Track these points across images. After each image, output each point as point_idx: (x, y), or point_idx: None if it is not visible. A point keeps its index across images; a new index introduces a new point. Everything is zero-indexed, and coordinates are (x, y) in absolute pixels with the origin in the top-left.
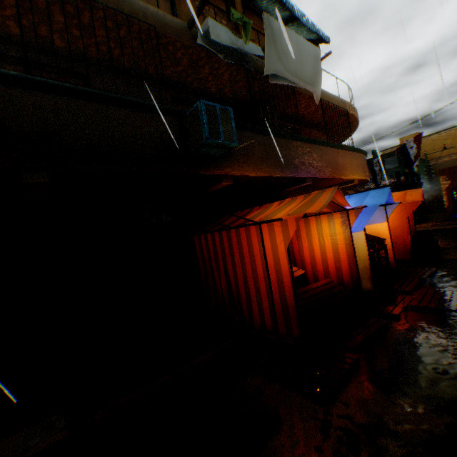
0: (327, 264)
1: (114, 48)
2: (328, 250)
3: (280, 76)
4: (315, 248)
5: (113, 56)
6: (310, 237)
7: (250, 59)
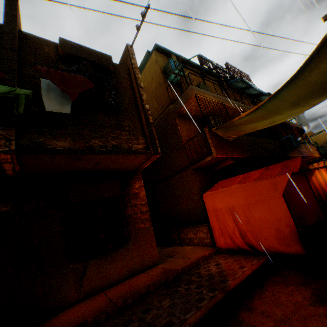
0: None
1: None
2: None
3: (300, 124)
4: None
5: None
6: None
7: None
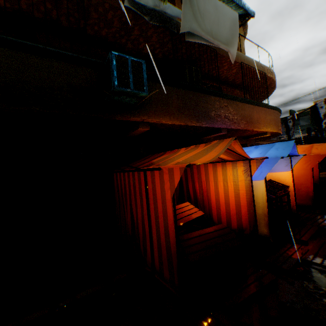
0: (229, 206)
1: (52, 9)
2: (231, 194)
3: (195, 35)
4: (220, 191)
5: (53, 17)
6: (216, 180)
7: (176, 23)
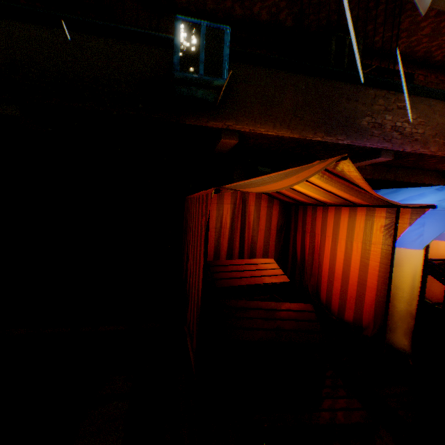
0: (347, 283)
1: None
2: (354, 263)
3: None
4: (338, 255)
5: None
6: (336, 236)
7: None
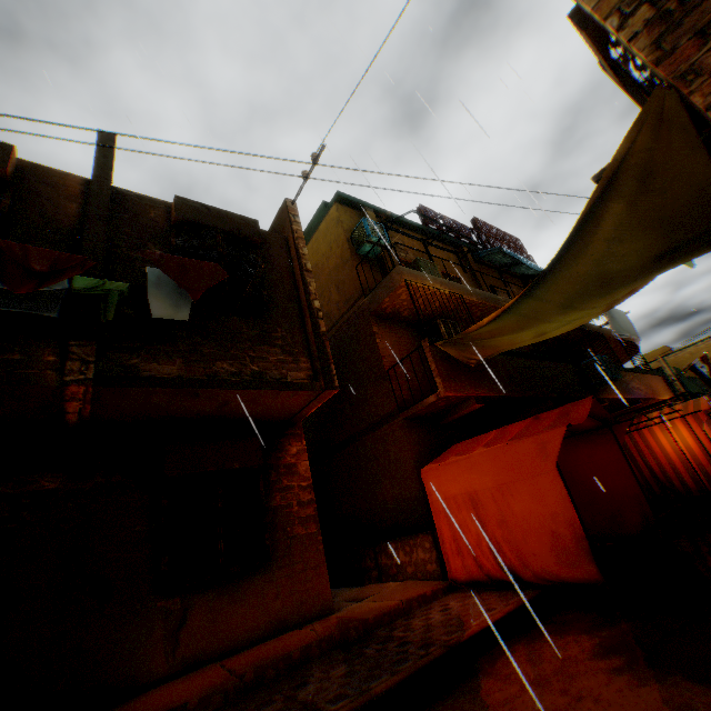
0: None
1: None
2: None
3: (619, 334)
4: None
5: None
6: None
7: None
